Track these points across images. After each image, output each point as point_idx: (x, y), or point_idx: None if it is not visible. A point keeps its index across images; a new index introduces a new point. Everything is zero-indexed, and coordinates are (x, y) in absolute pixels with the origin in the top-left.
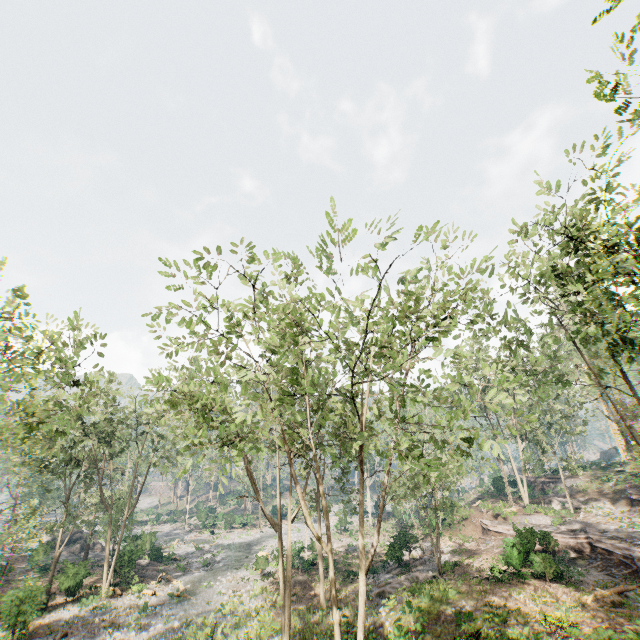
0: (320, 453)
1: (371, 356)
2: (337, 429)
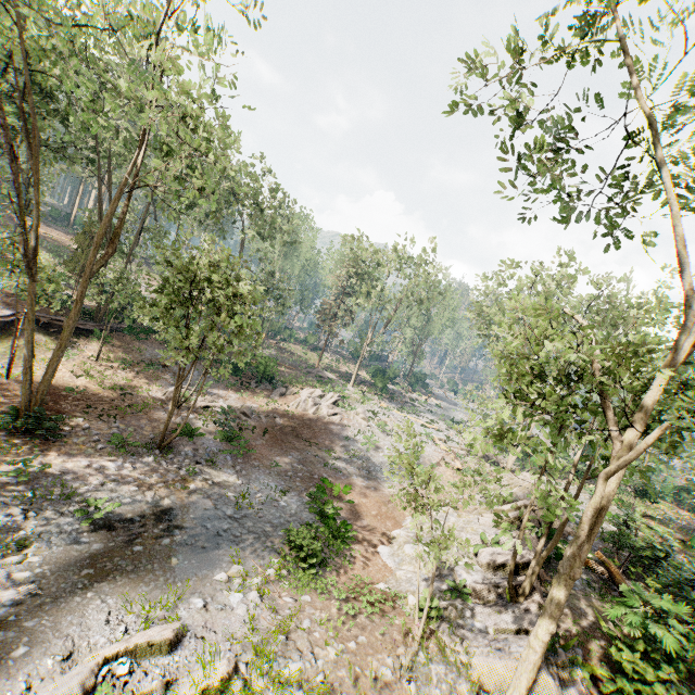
0: None
1: None
2: None
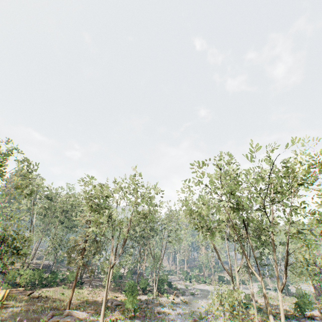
0: (247, 243)
1: (271, 194)
2: (256, 229)
